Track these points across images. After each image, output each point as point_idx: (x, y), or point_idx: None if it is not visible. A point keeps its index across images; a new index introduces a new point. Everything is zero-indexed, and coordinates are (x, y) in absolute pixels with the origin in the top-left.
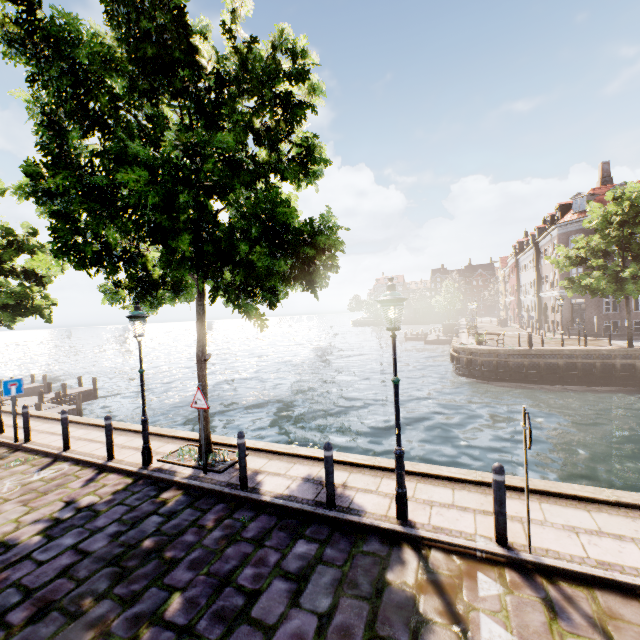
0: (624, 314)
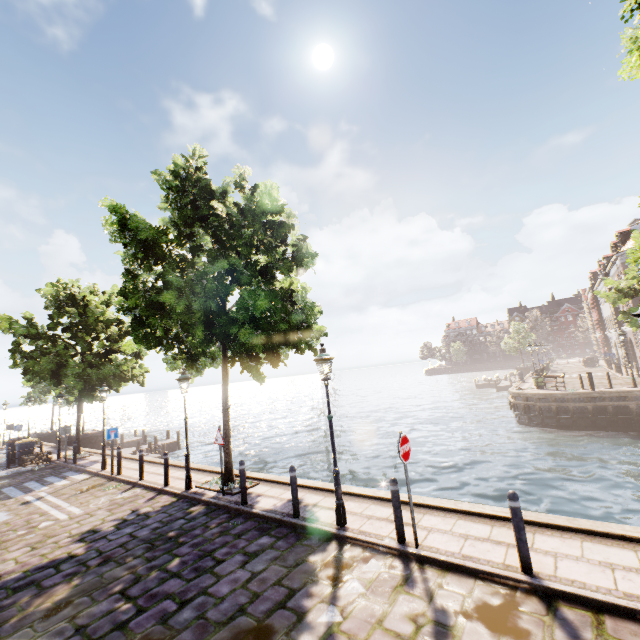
0: None
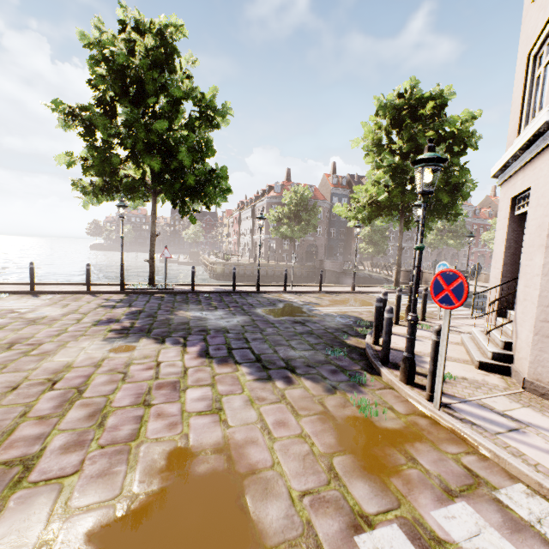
0: (291, 250)
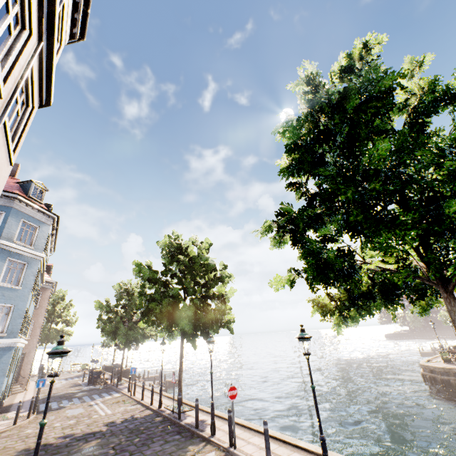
0: None
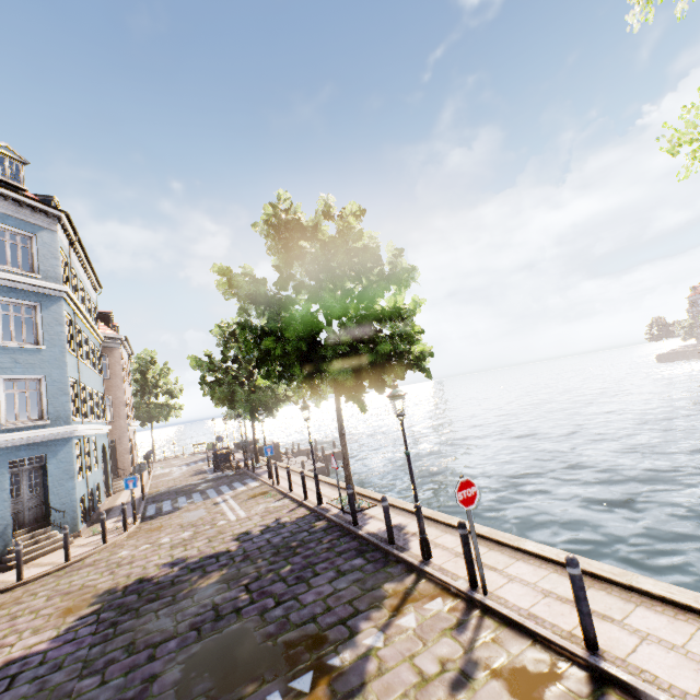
0: None
